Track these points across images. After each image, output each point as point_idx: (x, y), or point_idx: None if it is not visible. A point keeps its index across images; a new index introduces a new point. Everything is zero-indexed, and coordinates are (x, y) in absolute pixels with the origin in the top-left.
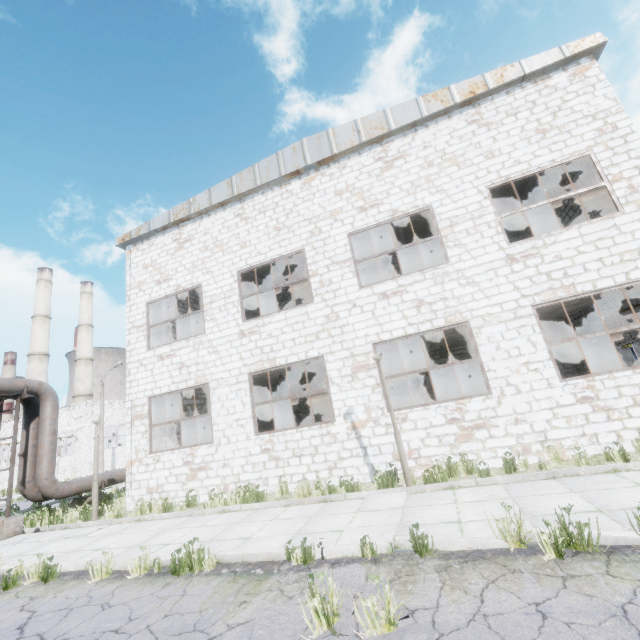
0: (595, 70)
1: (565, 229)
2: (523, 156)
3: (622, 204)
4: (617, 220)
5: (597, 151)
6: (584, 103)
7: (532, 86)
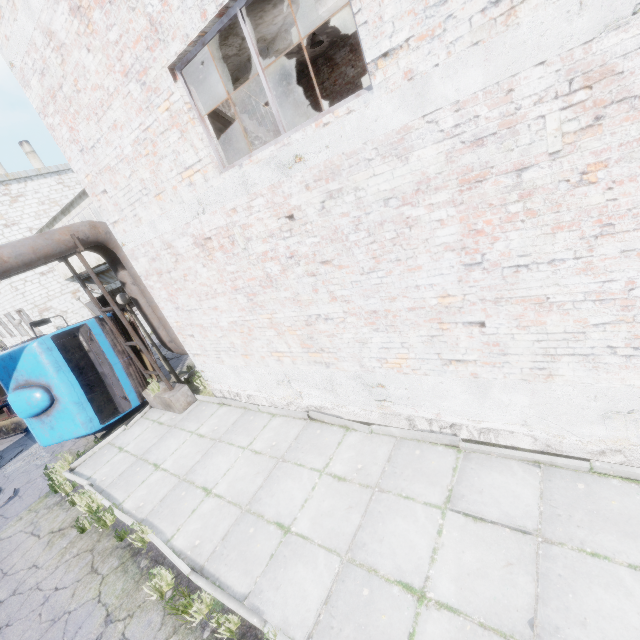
0: None
1: None
2: None
3: None
4: (3, 285)
5: None
6: None
7: None
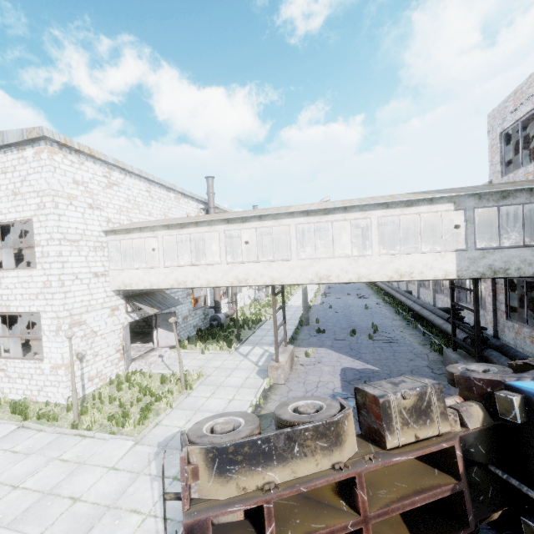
0: (46, 154)
1: (14, 269)
2: (4, 209)
3: (37, 263)
4: (33, 272)
5: (35, 220)
6: (36, 180)
7: (16, 153)
